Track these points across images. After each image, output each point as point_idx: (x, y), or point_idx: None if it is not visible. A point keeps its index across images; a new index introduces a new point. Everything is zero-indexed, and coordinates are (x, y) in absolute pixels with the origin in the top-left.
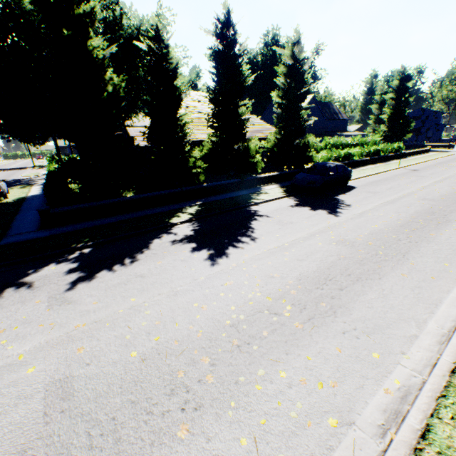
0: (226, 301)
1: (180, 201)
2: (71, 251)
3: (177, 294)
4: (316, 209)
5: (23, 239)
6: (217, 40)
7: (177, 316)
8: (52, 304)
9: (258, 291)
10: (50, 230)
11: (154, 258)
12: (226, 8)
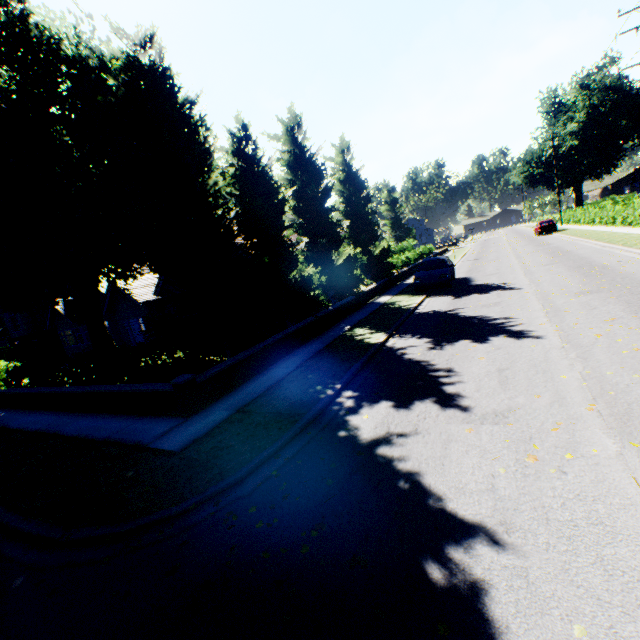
0: (637, 341)
1: (316, 334)
2: (329, 402)
3: (586, 357)
4: (487, 292)
5: (199, 430)
6: (284, 145)
7: (639, 361)
8: (495, 422)
9: (634, 328)
10: (213, 410)
11: (462, 360)
12: (291, 113)
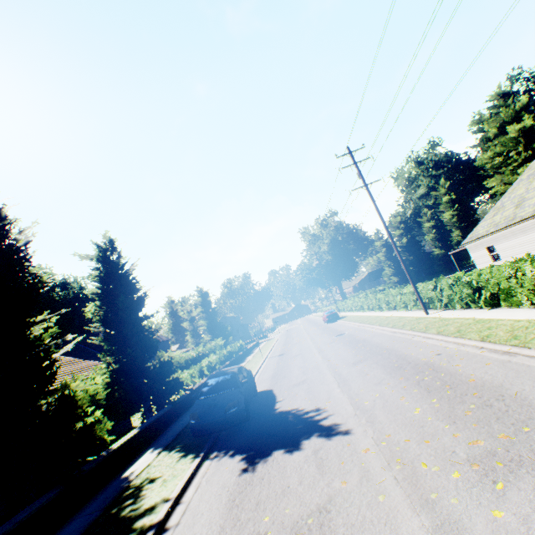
0: None
1: None
2: None
3: None
4: (298, 444)
5: None
6: None
7: None
8: None
9: None
10: None
11: None
12: None
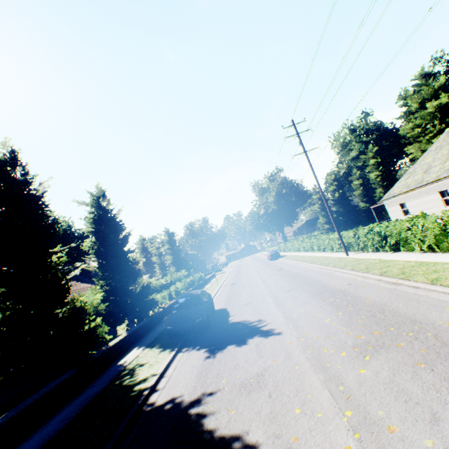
0: None
1: None
2: None
3: None
4: (245, 341)
5: None
6: None
7: None
8: None
9: None
10: None
11: None
12: (7, 147)
